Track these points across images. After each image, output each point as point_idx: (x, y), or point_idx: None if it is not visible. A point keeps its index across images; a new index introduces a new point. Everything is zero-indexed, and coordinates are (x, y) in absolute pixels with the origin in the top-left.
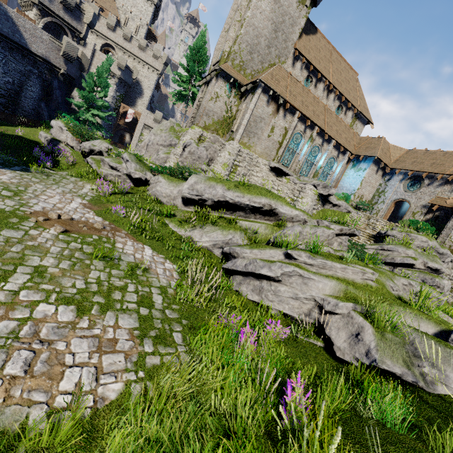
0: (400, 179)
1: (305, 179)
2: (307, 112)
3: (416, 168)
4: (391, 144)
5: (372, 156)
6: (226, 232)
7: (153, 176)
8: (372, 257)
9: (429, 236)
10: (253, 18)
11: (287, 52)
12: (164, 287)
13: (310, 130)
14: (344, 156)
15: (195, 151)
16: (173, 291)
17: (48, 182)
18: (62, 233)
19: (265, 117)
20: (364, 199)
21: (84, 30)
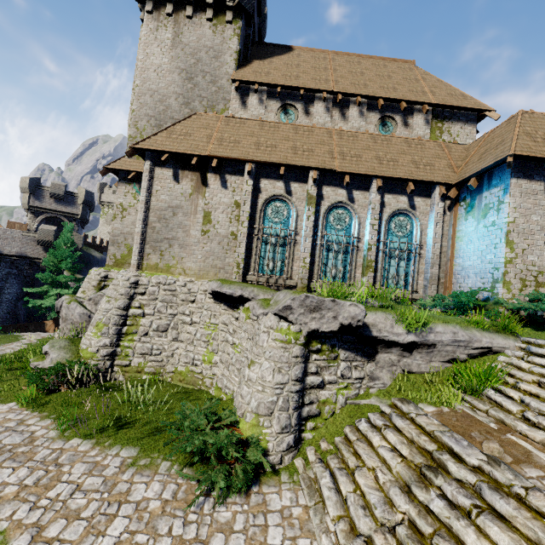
0: None
1: (278, 297)
2: (273, 154)
3: None
4: None
5: (501, 162)
6: None
7: None
8: None
9: None
10: (146, 82)
11: (223, 94)
12: None
13: (301, 184)
14: (431, 199)
15: (67, 313)
16: None
17: None
18: None
19: (181, 202)
20: None
21: (80, 211)
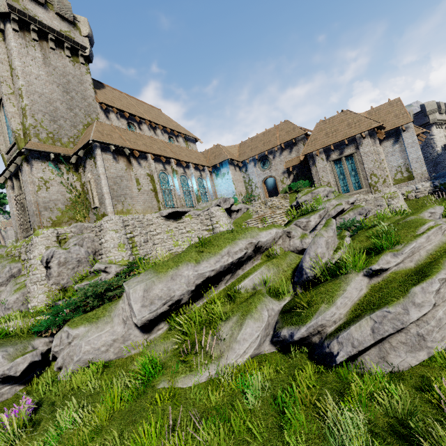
0: (253, 165)
1: (203, 206)
2: (155, 151)
3: (257, 152)
4: (226, 146)
5: (225, 160)
6: (257, 313)
7: (48, 337)
8: (352, 220)
9: (322, 185)
10: (30, 85)
11: (93, 108)
12: None
13: (168, 165)
14: (205, 172)
15: (66, 257)
16: None
17: None
18: None
19: (123, 173)
20: (243, 194)
21: None
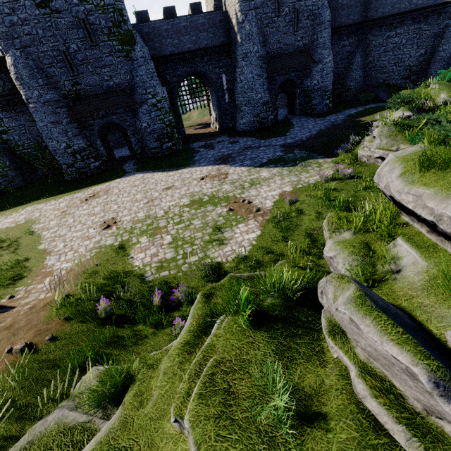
0: None
1: None
2: None
3: None
4: None
5: None
6: (334, 246)
7: None
8: None
9: None
10: None
11: None
12: (209, 256)
13: None
14: None
15: None
16: (209, 262)
17: (292, 174)
18: (228, 211)
19: None
20: None
21: None
